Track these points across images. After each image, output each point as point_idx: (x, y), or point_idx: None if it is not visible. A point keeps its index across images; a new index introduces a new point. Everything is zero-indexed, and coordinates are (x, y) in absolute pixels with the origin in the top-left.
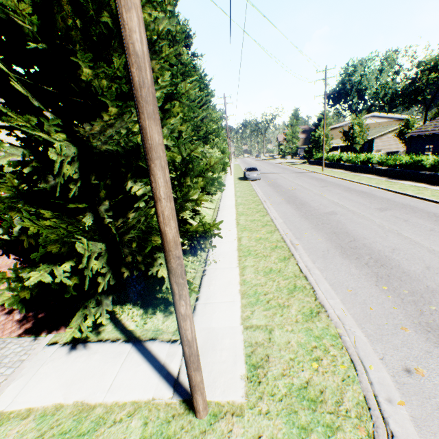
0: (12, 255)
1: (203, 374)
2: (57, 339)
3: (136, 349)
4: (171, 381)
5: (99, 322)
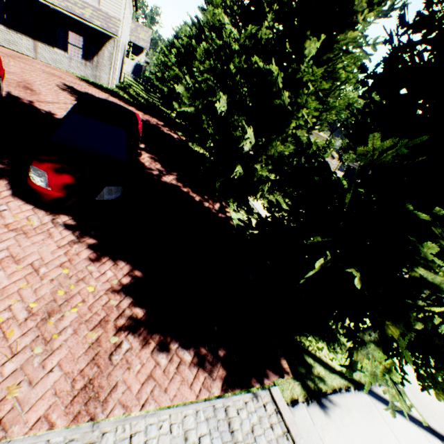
0: (22, 202)
1: (435, 417)
2: (291, 395)
3: (374, 398)
4: (428, 429)
5: (305, 362)
